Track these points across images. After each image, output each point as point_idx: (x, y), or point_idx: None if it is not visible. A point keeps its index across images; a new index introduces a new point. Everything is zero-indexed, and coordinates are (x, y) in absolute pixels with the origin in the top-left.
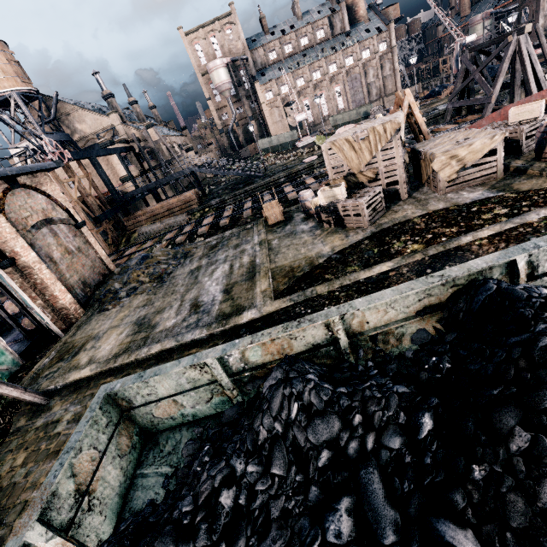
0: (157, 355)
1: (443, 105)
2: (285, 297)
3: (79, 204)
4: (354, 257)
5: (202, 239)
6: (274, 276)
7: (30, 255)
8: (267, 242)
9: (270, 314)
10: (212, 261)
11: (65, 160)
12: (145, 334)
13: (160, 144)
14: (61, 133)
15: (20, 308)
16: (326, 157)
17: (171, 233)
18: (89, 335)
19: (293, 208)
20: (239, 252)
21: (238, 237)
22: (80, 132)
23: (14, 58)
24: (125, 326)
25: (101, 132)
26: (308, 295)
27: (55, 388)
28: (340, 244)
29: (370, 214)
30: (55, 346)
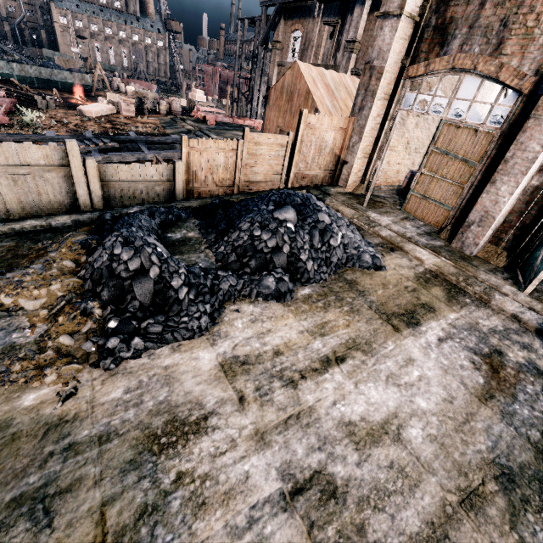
0: None
1: None
2: None
3: None
4: None
5: None
6: None
7: None
8: None
9: None
10: None
11: None
12: None
13: None
14: None
15: None
16: (56, 61)
17: None
18: None
19: None
20: None
21: None
22: None
23: None
24: None
25: None
26: None
27: None
28: None
29: None
30: None
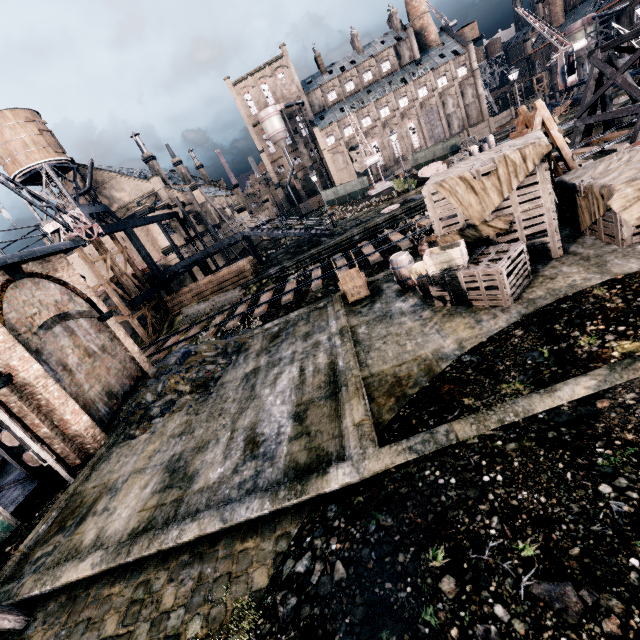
0: (193, 542)
1: (560, 126)
2: (398, 443)
3: (111, 286)
4: (507, 363)
5: (259, 323)
6: (371, 393)
7: (32, 367)
8: (349, 330)
9: (377, 477)
10: (274, 361)
11: (94, 235)
12: (178, 493)
13: (208, 207)
14: (97, 204)
15: (20, 441)
16: (430, 205)
17: (221, 315)
18: (104, 483)
19: (380, 277)
20: (311, 346)
21: (307, 321)
22: (119, 200)
23: (46, 128)
24: (152, 472)
25: (142, 199)
26: (442, 441)
27: (41, 592)
28: (470, 335)
29: (512, 284)
30: (58, 501)
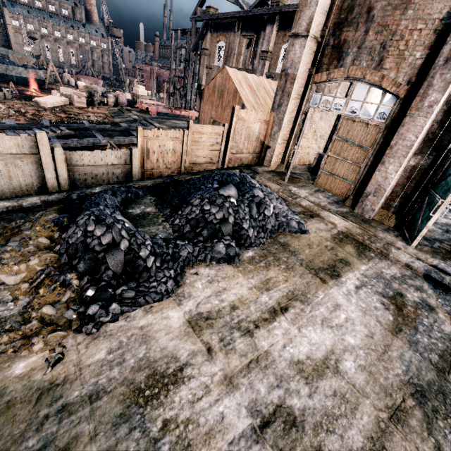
0: None
1: None
2: None
3: None
4: None
5: None
6: None
7: None
8: None
9: None
10: None
11: None
12: None
13: None
14: None
15: None
16: (11, 58)
17: None
18: None
19: None
20: None
21: None
22: None
23: None
24: None
25: None
26: None
27: None
28: None
29: None
30: None
